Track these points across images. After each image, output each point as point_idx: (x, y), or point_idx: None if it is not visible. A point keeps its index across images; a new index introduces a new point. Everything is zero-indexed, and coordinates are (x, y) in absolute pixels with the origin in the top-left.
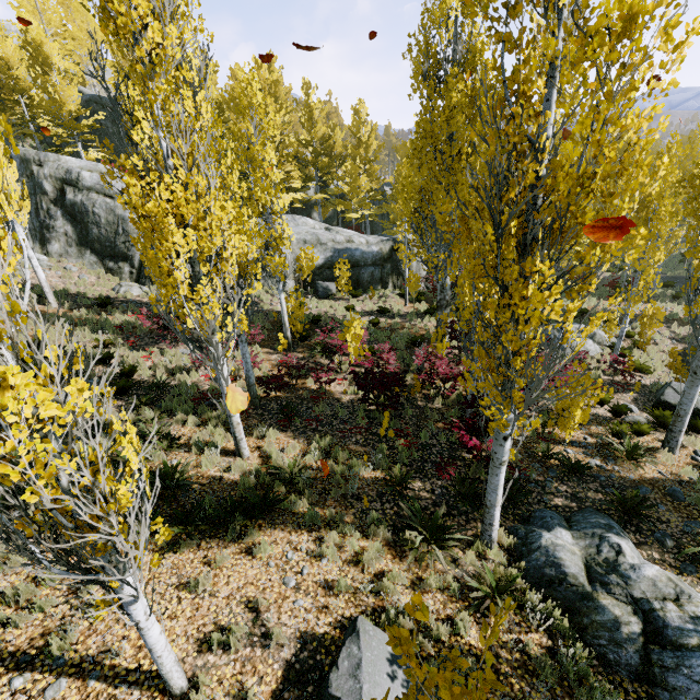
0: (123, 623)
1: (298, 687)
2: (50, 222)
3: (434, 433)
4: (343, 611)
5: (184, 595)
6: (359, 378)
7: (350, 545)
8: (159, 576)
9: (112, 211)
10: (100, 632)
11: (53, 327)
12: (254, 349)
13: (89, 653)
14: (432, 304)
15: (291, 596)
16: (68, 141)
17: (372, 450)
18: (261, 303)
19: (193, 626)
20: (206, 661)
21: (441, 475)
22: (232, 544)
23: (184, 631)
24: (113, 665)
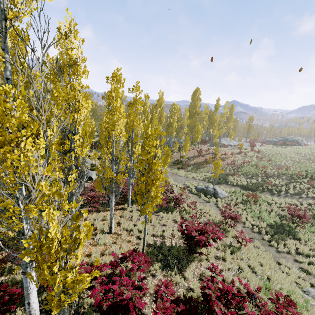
0: None
1: None
2: None
3: None
4: None
5: None
6: None
7: None
8: None
9: None
10: None
11: None
12: None
13: None
14: None
15: None
16: None
17: None
18: None
19: None
20: None
21: None
22: None
23: None
24: None
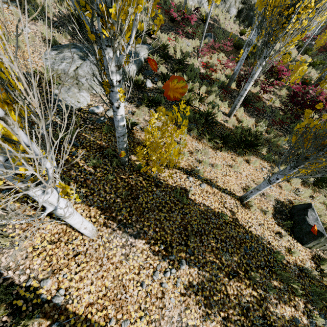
0: (213, 172)
1: (279, 215)
2: None
3: None
4: (287, 197)
5: (230, 169)
6: (292, 96)
7: None
8: (218, 159)
9: None
10: (207, 172)
11: None
12: (222, 55)
13: (207, 178)
14: (312, 59)
15: None
16: None
17: (283, 135)
18: (221, 22)
19: (238, 182)
20: None
21: None
22: (239, 156)
23: (235, 182)
24: (217, 185)
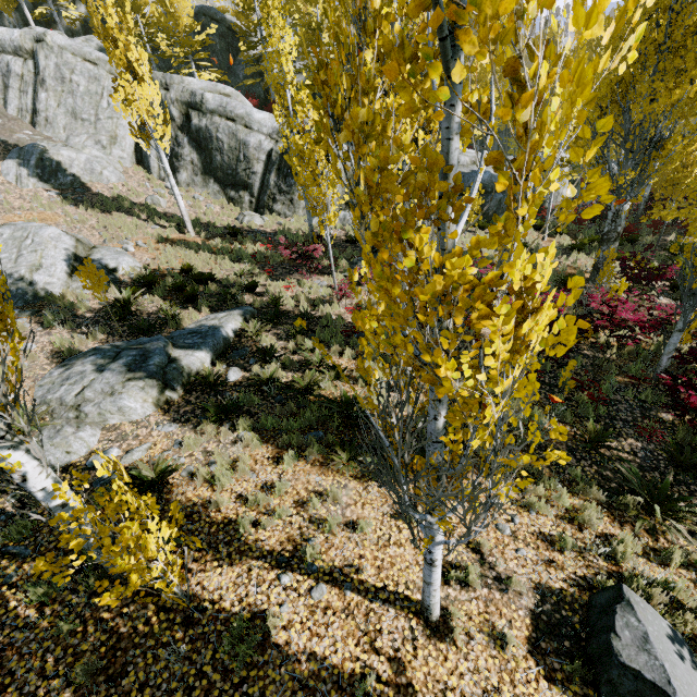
0: (354, 542)
1: (552, 639)
2: (178, 150)
3: (615, 388)
4: (574, 570)
5: (401, 525)
6: None
7: (557, 500)
8: (370, 503)
9: (234, 136)
10: (337, 547)
11: (197, 255)
12: None
13: (335, 564)
14: (575, 238)
15: (510, 544)
16: (182, 62)
17: (545, 399)
18: None
19: (421, 556)
20: (446, 593)
21: (638, 436)
22: None
23: (414, 560)
24: (360, 580)
